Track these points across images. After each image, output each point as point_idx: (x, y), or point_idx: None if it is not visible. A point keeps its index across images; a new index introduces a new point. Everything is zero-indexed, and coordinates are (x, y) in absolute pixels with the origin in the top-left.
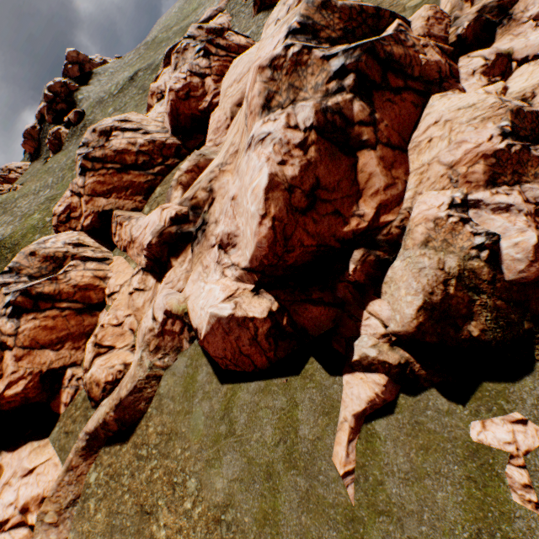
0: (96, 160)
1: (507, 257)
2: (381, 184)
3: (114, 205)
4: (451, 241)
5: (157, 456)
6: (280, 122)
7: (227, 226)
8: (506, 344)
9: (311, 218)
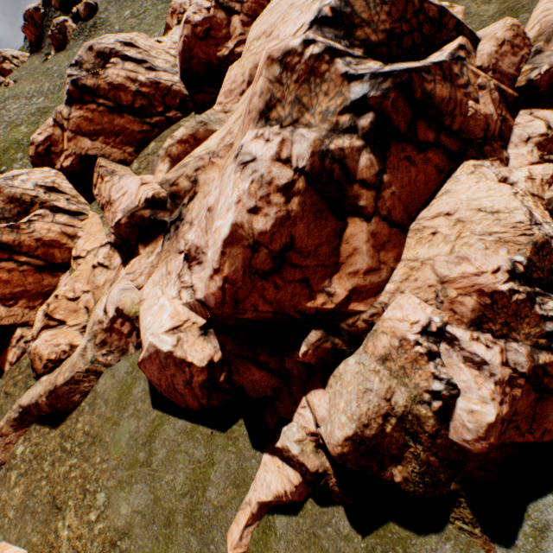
0: (86, 90)
1: (458, 418)
2: (363, 266)
3: (100, 151)
4: (410, 372)
5: (78, 455)
6: (271, 148)
7: (198, 238)
8: (425, 497)
9: (273, 283)
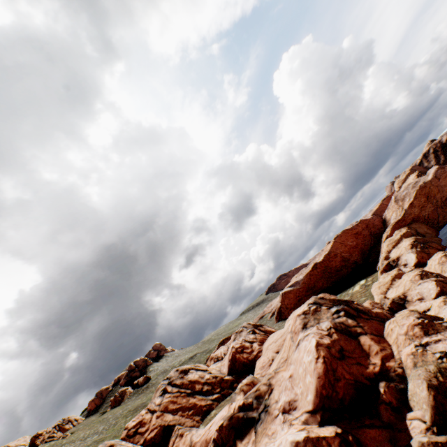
0: (175, 385)
1: None
2: (377, 348)
3: (177, 421)
4: (425, 359)
5: None
6: (314, 328)
7: (288, 396)
8: None
9: (344, 363)
